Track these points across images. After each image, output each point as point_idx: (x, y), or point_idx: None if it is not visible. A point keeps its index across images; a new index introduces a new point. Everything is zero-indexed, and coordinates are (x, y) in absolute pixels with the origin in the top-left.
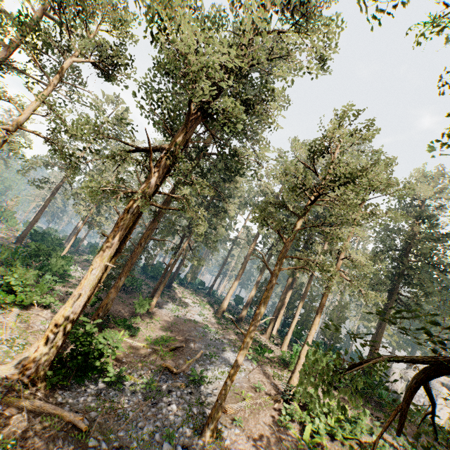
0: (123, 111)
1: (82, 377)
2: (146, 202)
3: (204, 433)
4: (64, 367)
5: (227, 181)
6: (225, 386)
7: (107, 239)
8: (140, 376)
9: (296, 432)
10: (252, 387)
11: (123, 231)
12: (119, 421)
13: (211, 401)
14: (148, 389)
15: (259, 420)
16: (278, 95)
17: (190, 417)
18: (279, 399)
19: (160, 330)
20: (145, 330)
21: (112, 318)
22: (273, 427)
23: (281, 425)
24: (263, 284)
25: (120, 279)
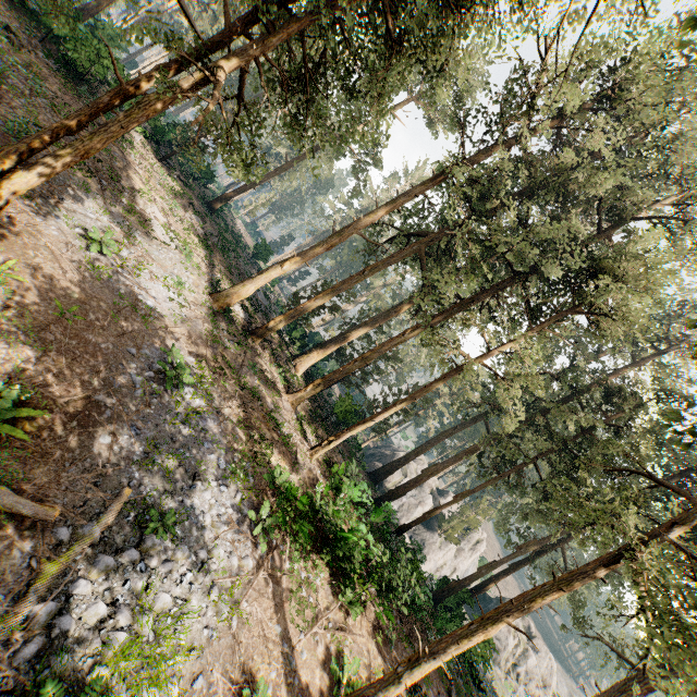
0: None
1: None
2: None
3: None
4: None
5: None
6: None
7: None
8: None
9: None
10: (236, 694)
11: None
12: None
13: None
14: None
15: None
16: None
17: None
18: None
19: None
20: None
21: None
22: None
23: None
24: None
25: None
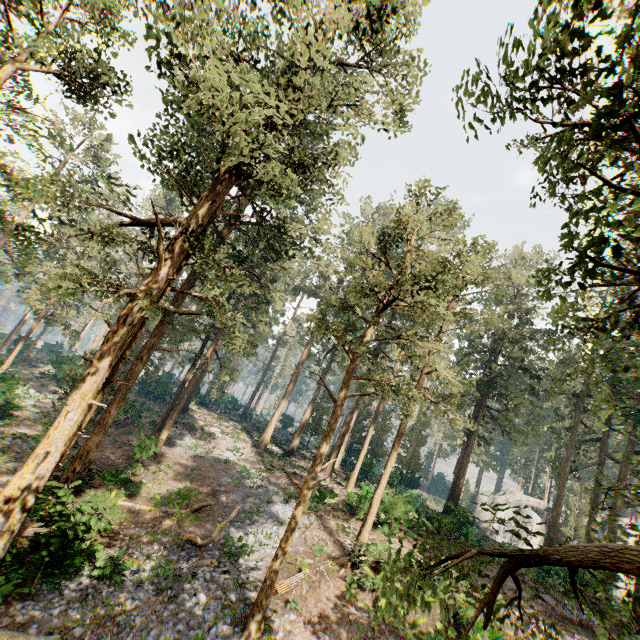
0: (102, 140)
1: (55, 574)
2: (153, 305)
3: (248, 628)
4: (23, 565)
5: (271, 261)
6: (276, 560)
7: (91, 364)
8: (149, 558)
9: (368, 604)
10: (310, 551)
11: (117, 351)
12: (121, 633)
13: (256, 580)
14: (161, 576)
15: (320, 596)
16: (342, 147)
17: (226, 608)
18: (346, 562)
19: (175, 482)
20: (152, 484)
21: (96, 471)
22: (340, 602)
23: (349, 598)
24: (321, 400)
25: (109, 413)
